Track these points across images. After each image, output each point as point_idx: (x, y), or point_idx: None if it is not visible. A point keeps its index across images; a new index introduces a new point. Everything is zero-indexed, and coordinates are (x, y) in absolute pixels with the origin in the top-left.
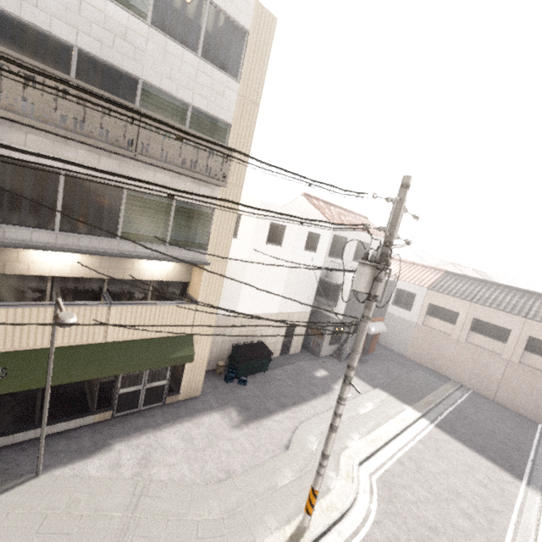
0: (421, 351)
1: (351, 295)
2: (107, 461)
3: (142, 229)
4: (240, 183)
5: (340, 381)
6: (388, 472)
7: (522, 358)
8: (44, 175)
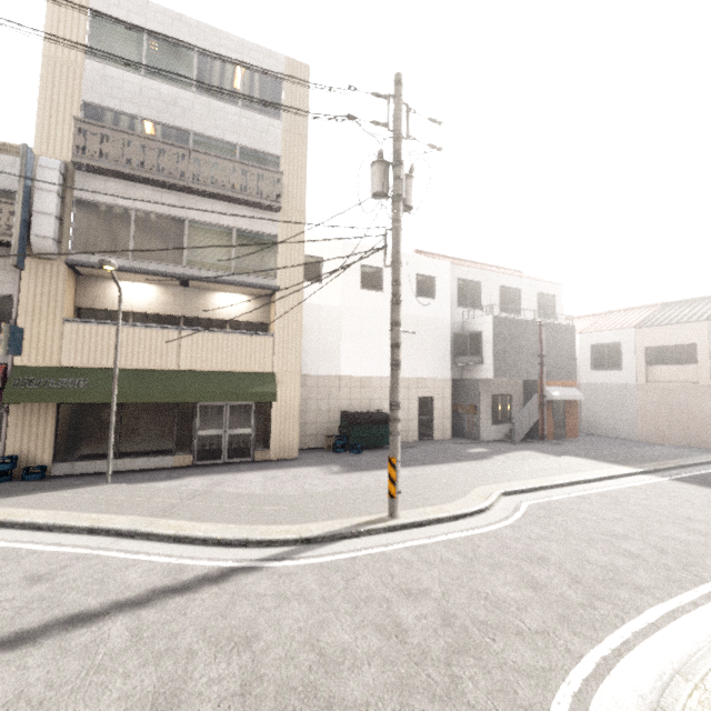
0: (659, 422)
1: (498, 342)
2: (176, 484)
3: (206, 257)
4: (302, 209)
5: (506, 454)
6: (554, 502)
7: None
8: (120, 214)
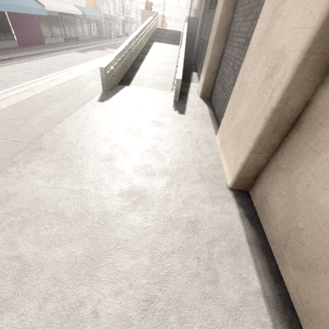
0: None
1: None
2: None
3: None
4: None
5: None
6: None
7: (174, 24)
8: None
